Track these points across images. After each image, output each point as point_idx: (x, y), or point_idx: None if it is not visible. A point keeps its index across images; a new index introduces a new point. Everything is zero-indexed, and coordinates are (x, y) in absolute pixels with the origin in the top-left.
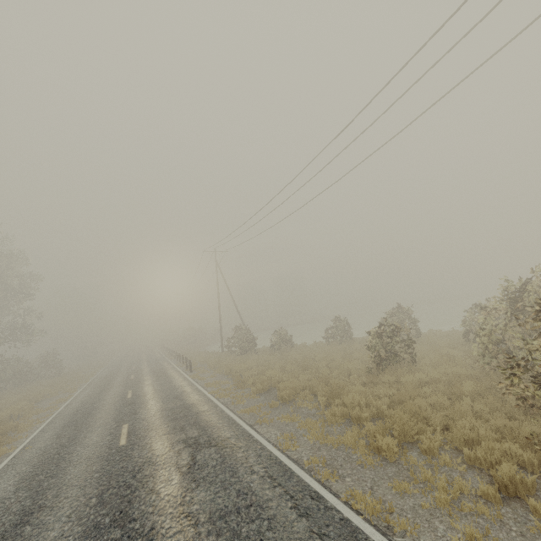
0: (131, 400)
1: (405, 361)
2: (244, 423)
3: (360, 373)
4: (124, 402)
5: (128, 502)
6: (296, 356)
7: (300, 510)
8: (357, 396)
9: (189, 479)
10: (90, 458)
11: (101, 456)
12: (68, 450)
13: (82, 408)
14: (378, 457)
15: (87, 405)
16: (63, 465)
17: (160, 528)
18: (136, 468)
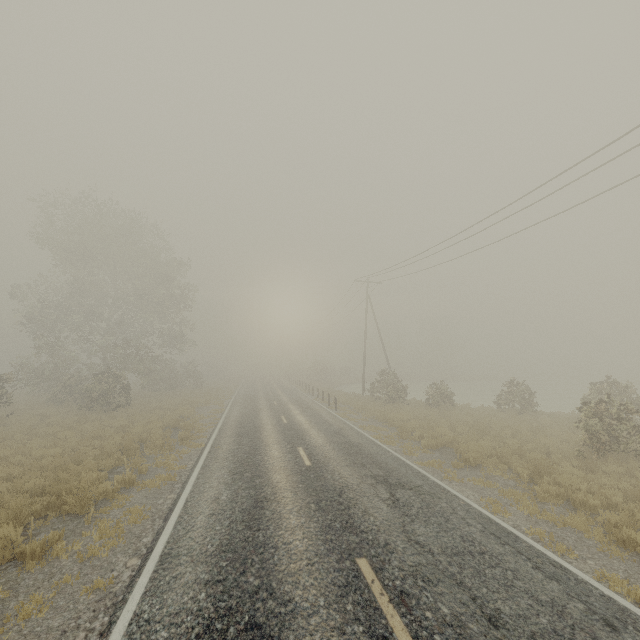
0: (289, 425)
1: (632, 453)
2: (431, 475)
3: (565, 454)
4: (284, 426)
5: (348, 516)
6: (463, 417)
7: (545, 572)
8: (574, 479)
9: (400, 513)
10: (285, 470)
11: (293, 470)
12: (257, 457)
13: (244, 423)
14: (626, 551)
15: (247, 421)
16: (262, 469)
17: (395, 545)
18: (337, 489)
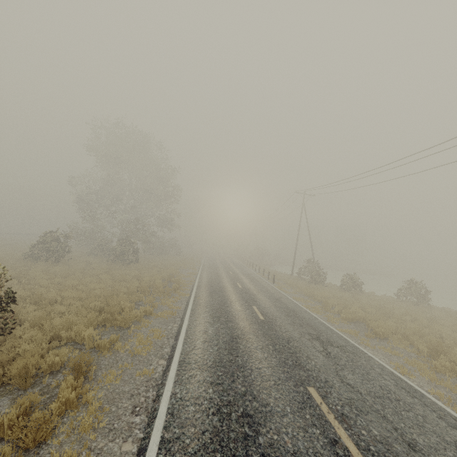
0: (244, 290)
1: None
2: (350, 339)
3: (456, 341)
4: (240, 290)
5: (296, 357)
6: (370, 301)
7: (447, 422)
8: None
9: (333, 362)
10: (247, 320)
11: (252, 321)
12: (226, 308)
13: (212, 284)
14: None
15: (214, 283)
16: (231, 317)
17: (332, 383)
18: (285, 339)
